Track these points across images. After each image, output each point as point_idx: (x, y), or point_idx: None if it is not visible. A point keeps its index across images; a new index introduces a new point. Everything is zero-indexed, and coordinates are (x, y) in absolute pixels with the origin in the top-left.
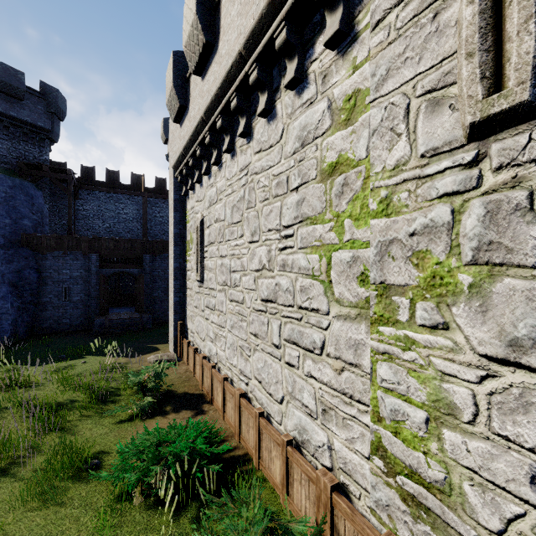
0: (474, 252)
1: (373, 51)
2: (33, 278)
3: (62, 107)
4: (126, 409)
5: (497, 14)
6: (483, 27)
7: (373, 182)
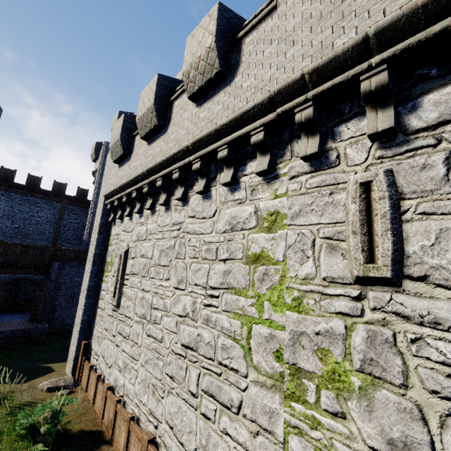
0: (361, 362)
1: (289, 192)
2: None
3: None
4: None
5: (368, 215)
6: (361, 220)
7: (289, 282)
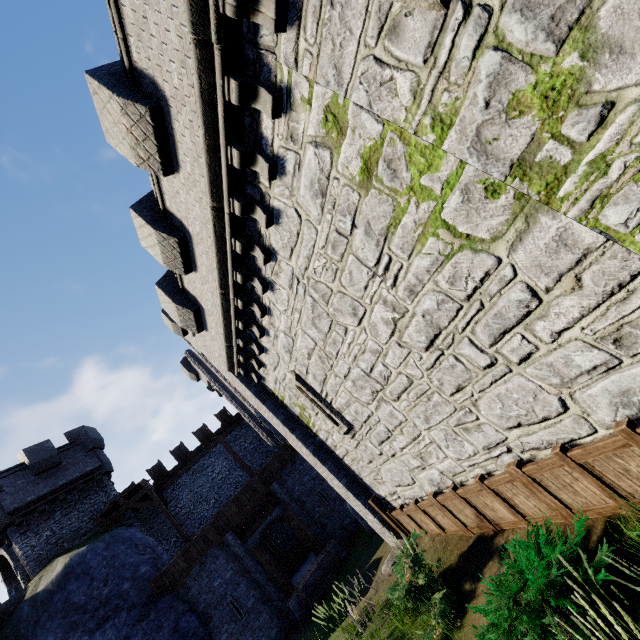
0: (550, 40)
1: (311, 76)
2: (193, 624)
3: (96, 437)
4: (429, 634)
5: None
6: None
7: (410, 127)
